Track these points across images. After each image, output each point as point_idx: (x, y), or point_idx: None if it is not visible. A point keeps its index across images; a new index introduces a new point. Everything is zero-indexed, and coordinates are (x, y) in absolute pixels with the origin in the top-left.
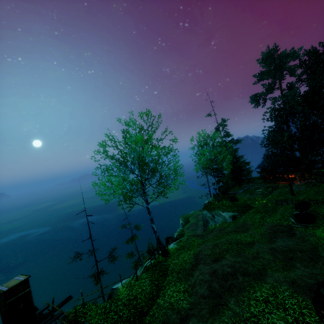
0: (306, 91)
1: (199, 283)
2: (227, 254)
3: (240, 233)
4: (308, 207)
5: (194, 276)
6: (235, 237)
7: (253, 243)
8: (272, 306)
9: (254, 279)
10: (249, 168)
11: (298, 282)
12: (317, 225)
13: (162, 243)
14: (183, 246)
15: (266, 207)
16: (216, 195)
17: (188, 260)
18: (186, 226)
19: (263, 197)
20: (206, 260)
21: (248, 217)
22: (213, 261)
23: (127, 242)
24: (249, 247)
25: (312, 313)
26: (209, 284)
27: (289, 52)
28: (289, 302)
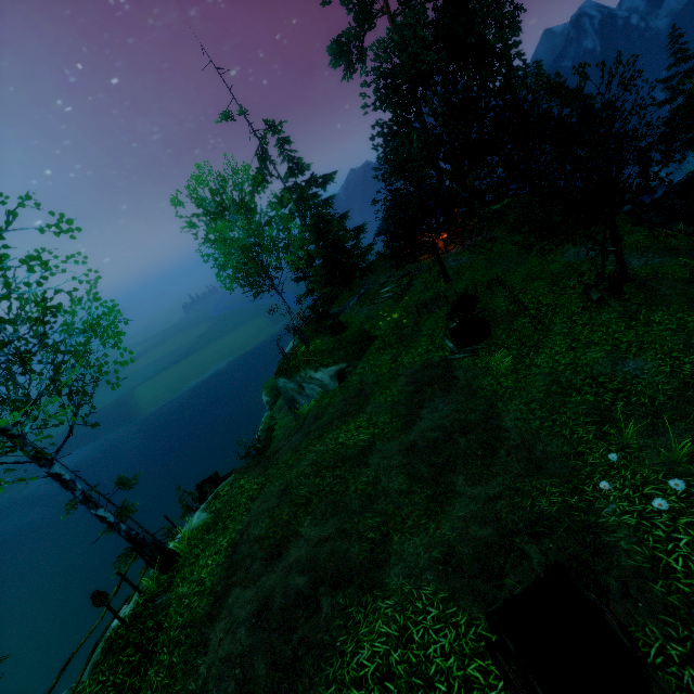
0: (437, 7)
1: (217, 676)
2: (304, 518)
3: (350, 419)
4: (472, 307)
5: (209, 650)
6: (334, 440)
7: (372, 446)
8: (396, 690)
9: (360, 593)
10: (358, 242)
11: (460, 550)
12: (494, 341)
13: (148, 543)
14: (217, 514)
15: (401, 328)
16: (304, 328)
17: (209, 582)
18: (276, 405)
19: (395, 305)
20: (251, 566)
21: (369, 365)
22: (269, 563)
23: (111, 530)
24: (359, 466)
25: (490, 667)
26: (243, 669)
27: None
28: (437, 652)
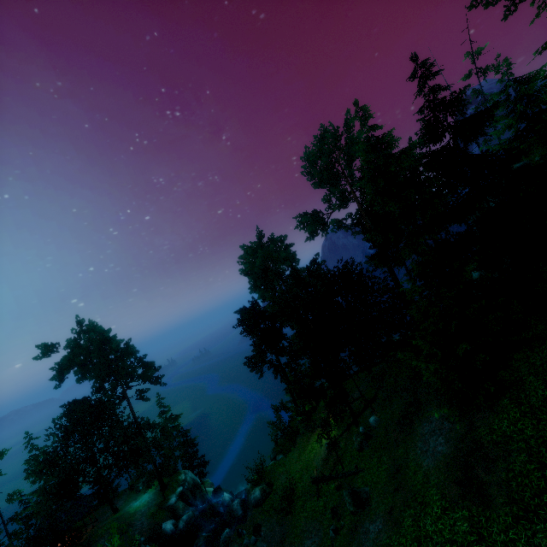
0: (67, 421)
1: None
2: None
3: None
4: None
5: None
6: None
7: None
8: None
9: None
10: None
11: None
12: None
13: None
14: None
15: None
16: None
17: None
18: None
19: None
20: None
21: None
22: None
23: None
24: None
25: None
26: None
27: (96, 327)
28: None
